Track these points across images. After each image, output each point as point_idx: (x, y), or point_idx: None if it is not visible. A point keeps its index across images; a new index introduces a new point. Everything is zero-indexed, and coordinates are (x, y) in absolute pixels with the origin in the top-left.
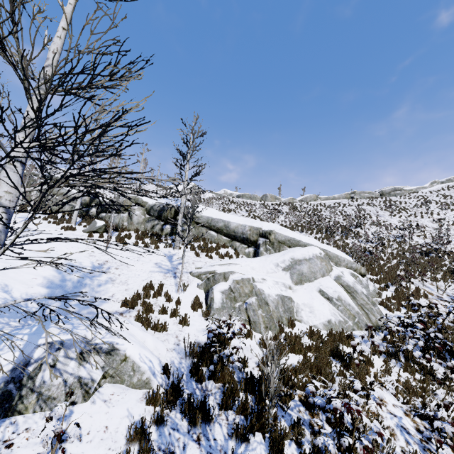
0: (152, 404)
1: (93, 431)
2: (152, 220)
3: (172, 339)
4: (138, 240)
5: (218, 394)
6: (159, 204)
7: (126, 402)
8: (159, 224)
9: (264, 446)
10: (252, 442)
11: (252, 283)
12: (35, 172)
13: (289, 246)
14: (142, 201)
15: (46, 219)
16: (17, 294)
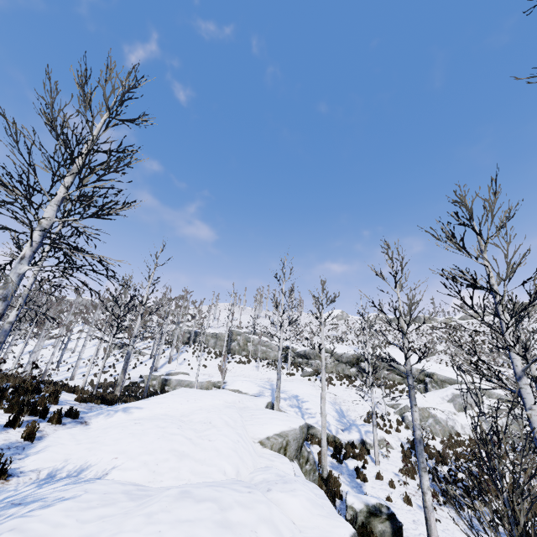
0: (403, 453)
1: (390, 456)
2: (340, 365)
3: (396, 437)
4: (339, 381)
5: (426, 456)
6: (345, 354)
7: (394, 452)
8: (347, 368)
9: (448, 468)
10: (443, 467)
11: (428, 410)
12: (246, 330)
13: (449, 384)
14: (329, 350)
15: (268, 367)
16: (332, 415)
